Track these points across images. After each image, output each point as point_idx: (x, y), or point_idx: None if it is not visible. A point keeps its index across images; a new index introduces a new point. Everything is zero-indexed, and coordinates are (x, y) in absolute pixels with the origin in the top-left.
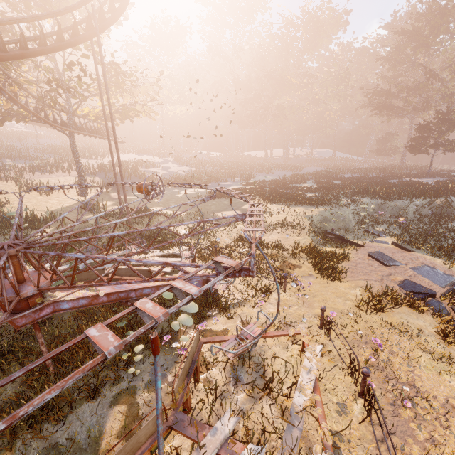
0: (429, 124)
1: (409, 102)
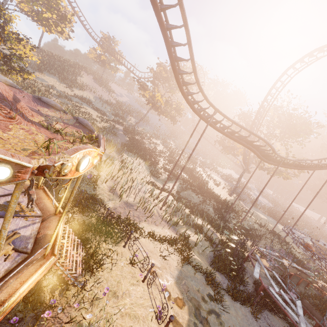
0: None
1: None
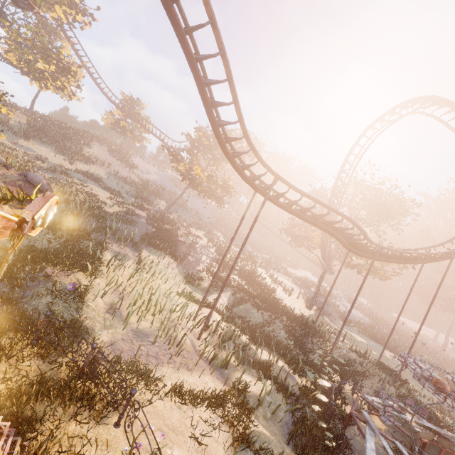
0: None
1: None
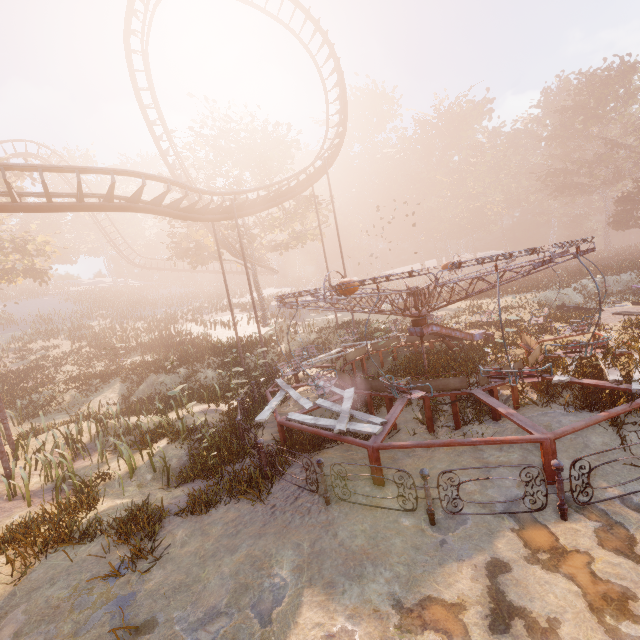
0: (629, 195)
1: (596, 177)
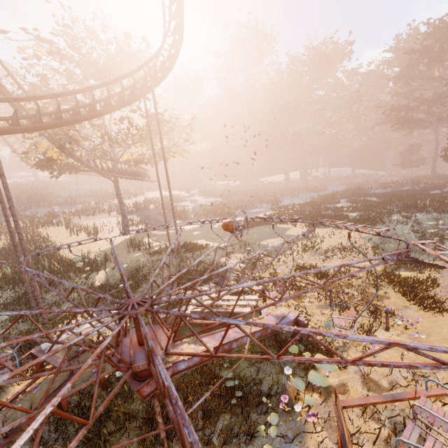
0: None
1: (433, 113)
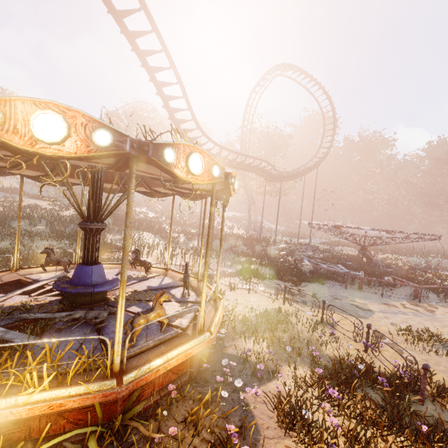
0: None
1: None
